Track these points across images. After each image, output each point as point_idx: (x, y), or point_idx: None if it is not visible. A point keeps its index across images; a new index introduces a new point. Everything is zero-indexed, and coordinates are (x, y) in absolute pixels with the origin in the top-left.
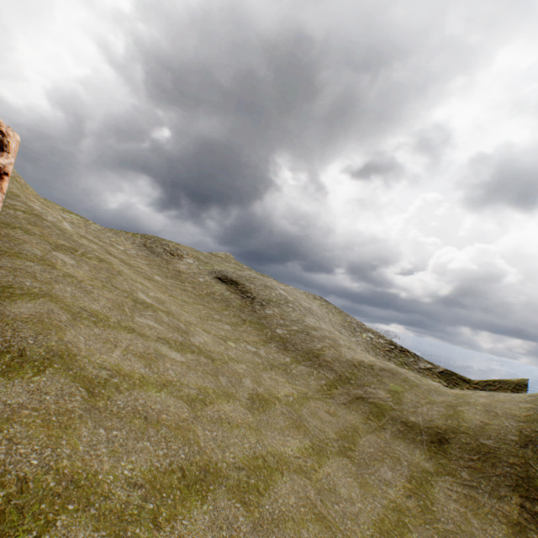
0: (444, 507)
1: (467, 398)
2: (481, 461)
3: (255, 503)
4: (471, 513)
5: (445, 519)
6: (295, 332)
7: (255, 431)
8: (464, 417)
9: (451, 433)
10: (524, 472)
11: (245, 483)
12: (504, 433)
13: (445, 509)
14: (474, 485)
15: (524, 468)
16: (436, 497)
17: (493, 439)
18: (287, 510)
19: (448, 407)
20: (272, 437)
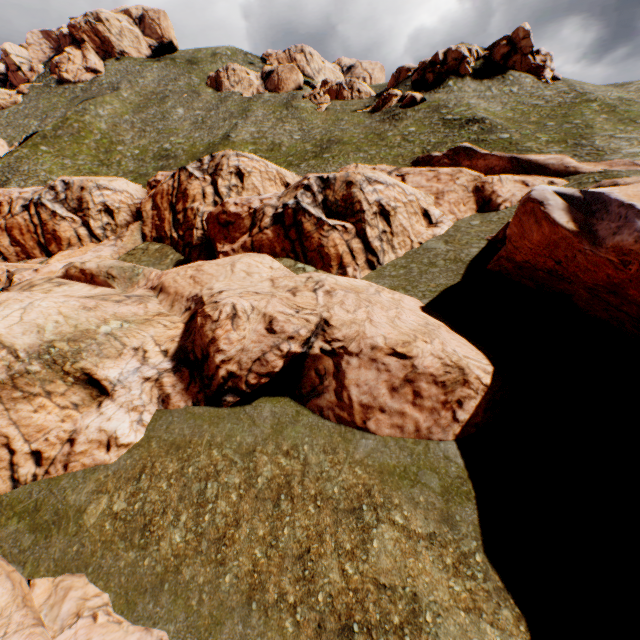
0: None
1: None
2: None
3: None
4: None
5: None
6: None
7: None
8: None
9: None
10: None
11: None
12: None
13: None
14: None
15: None
16: None
17: None
18: None
19: None
20: None
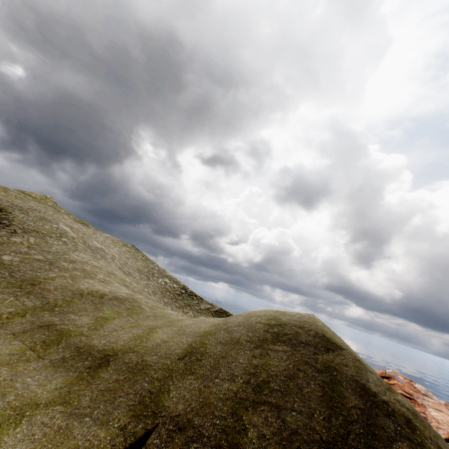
0: None
1: (177, 321)
2: (125, 382)
3: None
4: None
5: None
6: (33, 260)
7: None
8: (151, 337)
9: (121, 354)
10: (160, 386)
11: None
12: (175, 349)
13: None
14: (86, 412)
15: (163, 382)
16: (3, 441)
17: (159, 355)
18: None
19: (148, 329)
20: None
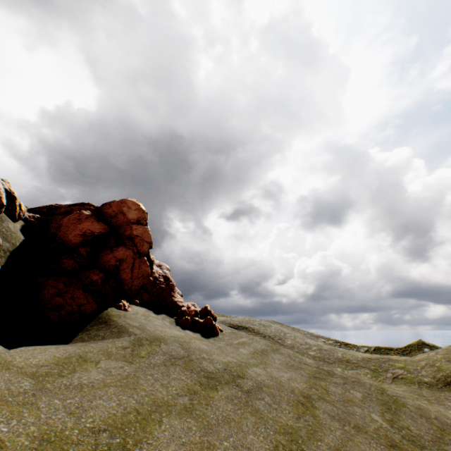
0: None
1: (432, 358)
2: None
3: None
4: None
5: None
6: (318, 351)
7: None
8: (443, 367)
9: (448, 377)
10: None
11: None
12: None
13: None
14: None
15: None
16: None
17: None
18: None
19: (431, 365)
20: None
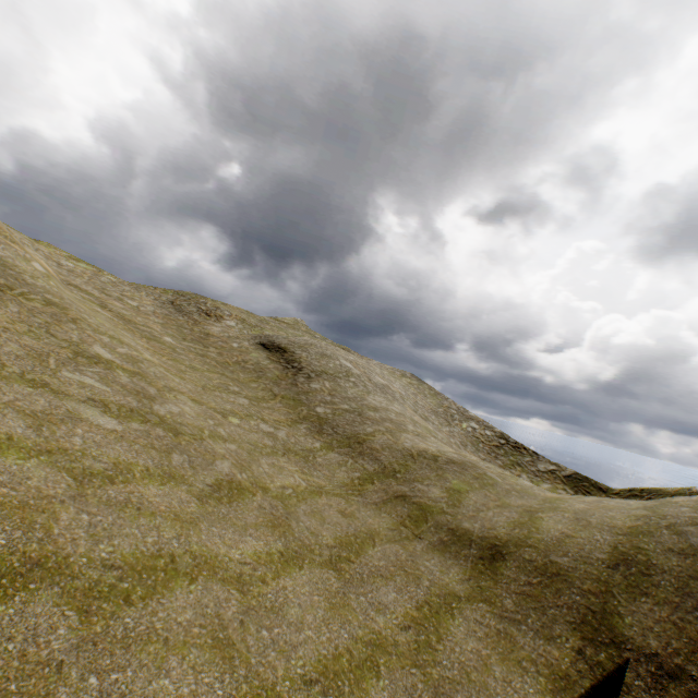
0: (457, 646)
1: (559, 503)
2: (541, 587)
3: (109, 614)
4: (497, 657)
5: (451, 662)
6: (343, 412)
7: (183, 524)
8: (540, 526)
9: (513, 547)
10: (601, 604)
11: (108, 587)
12: (590, 549)
13: (458, 649)
14: (517, 619)
15: (601, 599)
16: (452, 631)
17: (571, 557)
18: (163, 629)
19: (524, 512)
20: (217, 535)
